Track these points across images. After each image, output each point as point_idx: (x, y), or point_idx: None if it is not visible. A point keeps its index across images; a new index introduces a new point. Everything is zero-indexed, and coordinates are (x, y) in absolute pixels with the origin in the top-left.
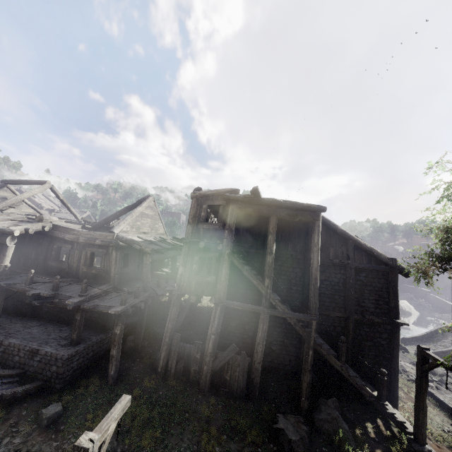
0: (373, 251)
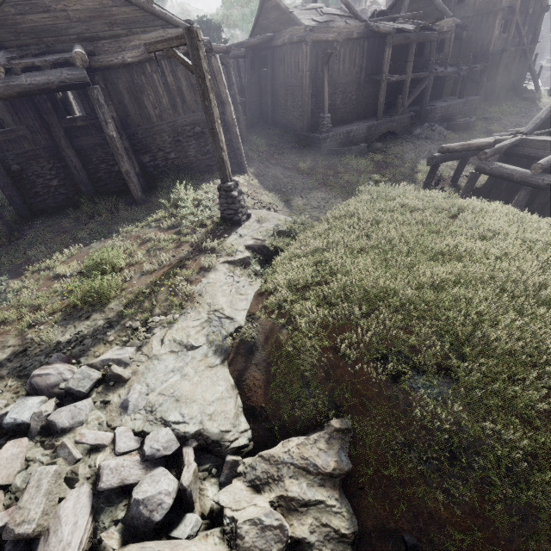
0: None
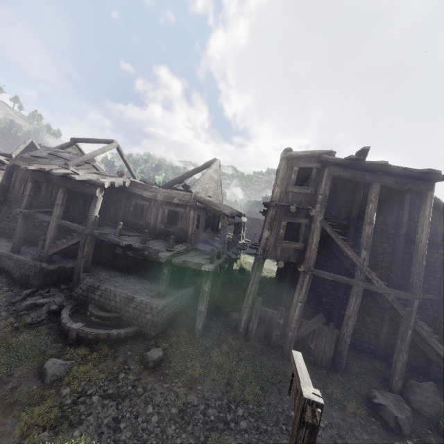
0: None
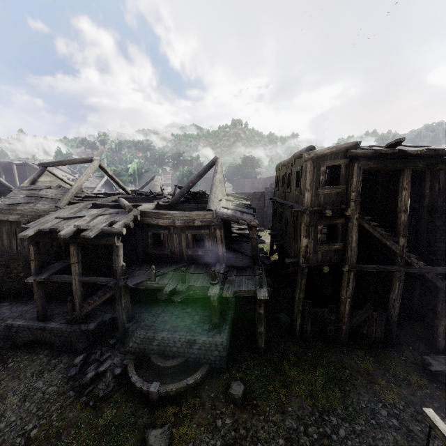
0: None
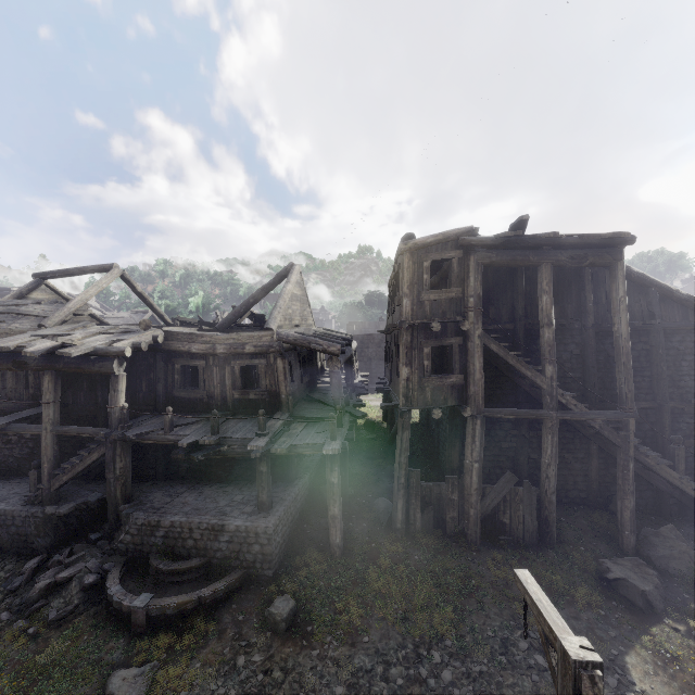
0: (692, 299)
